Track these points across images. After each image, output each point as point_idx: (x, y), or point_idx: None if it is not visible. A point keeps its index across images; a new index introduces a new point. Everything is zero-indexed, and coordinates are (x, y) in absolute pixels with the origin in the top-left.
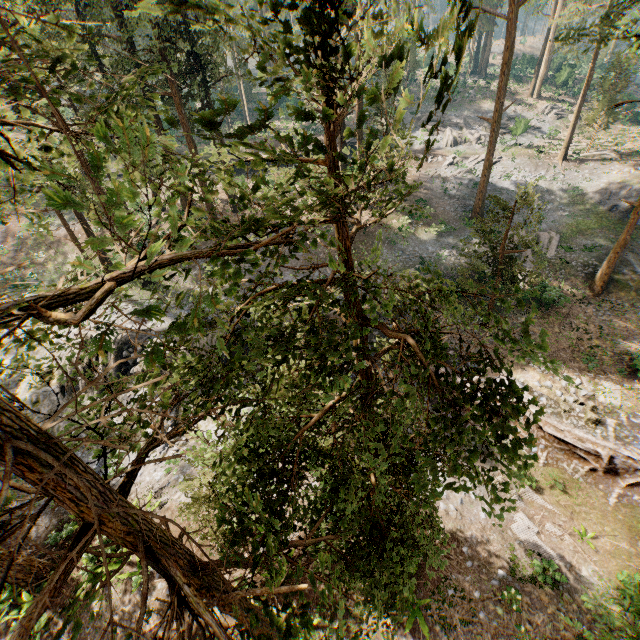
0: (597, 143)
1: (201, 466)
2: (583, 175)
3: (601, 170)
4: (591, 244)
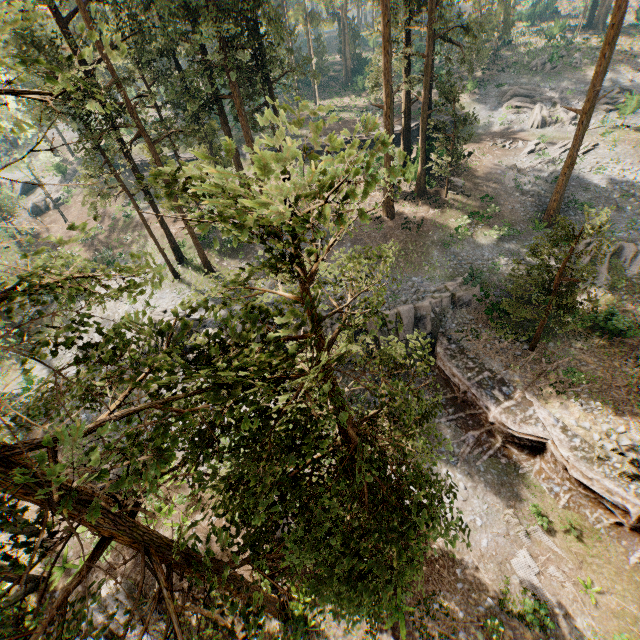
0: None
1: None
2: None
3: None
4: None
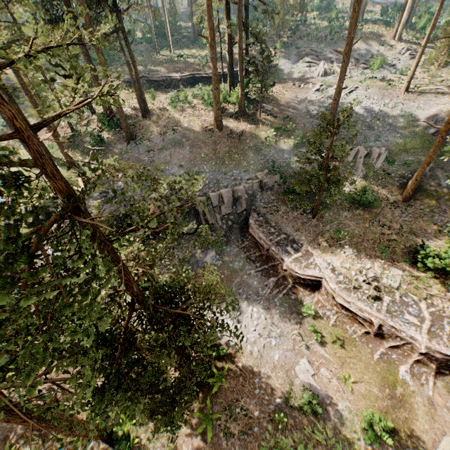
0: (437, 80)
1: None
2: (418, 105)
3: (433, 101)
4: (411, 160)
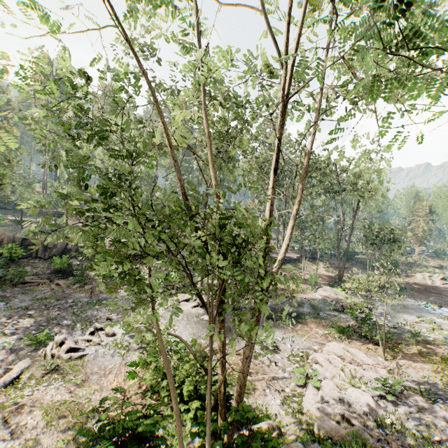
0: None
1: None
2: None
3: None
4: None
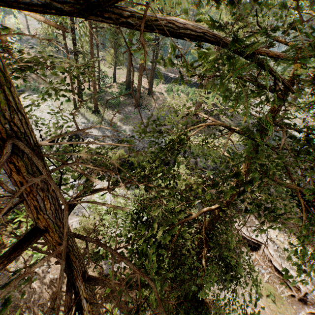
0: None
1: (89, 210)
2: None
3: None
4: None
